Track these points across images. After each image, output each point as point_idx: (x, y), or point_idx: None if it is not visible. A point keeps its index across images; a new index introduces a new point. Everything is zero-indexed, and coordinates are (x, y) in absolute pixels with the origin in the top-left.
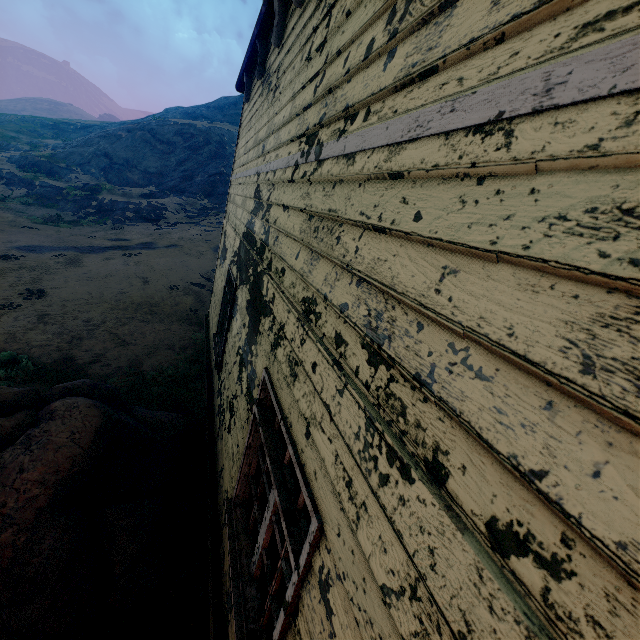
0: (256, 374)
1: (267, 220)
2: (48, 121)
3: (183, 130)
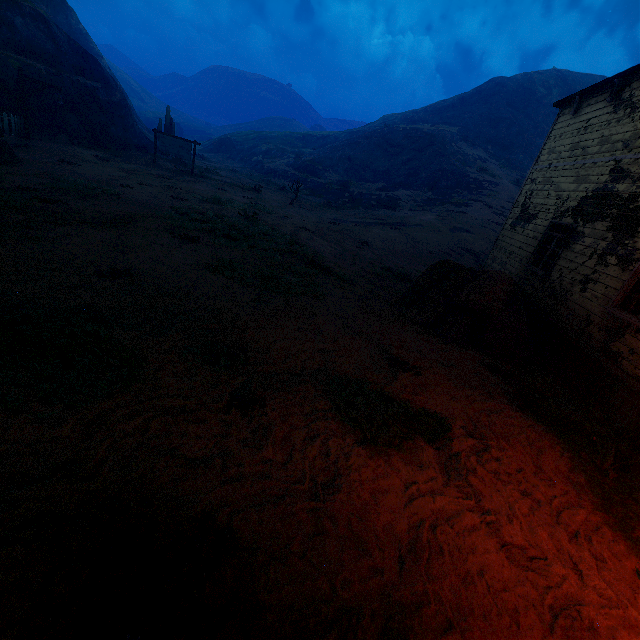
0: (634, 250)
1: None
2: (299, 135)
3: (411, 134)
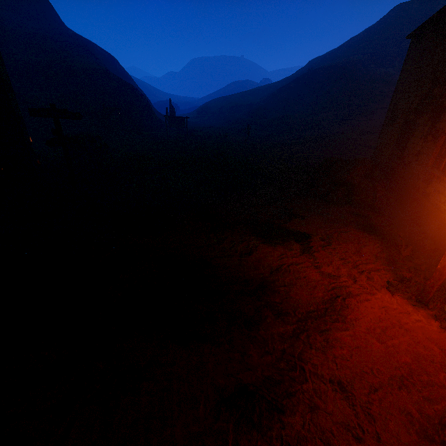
0: (439, 130)
1: (445, 85)
2: (250, 91)
3: (328, 71)
